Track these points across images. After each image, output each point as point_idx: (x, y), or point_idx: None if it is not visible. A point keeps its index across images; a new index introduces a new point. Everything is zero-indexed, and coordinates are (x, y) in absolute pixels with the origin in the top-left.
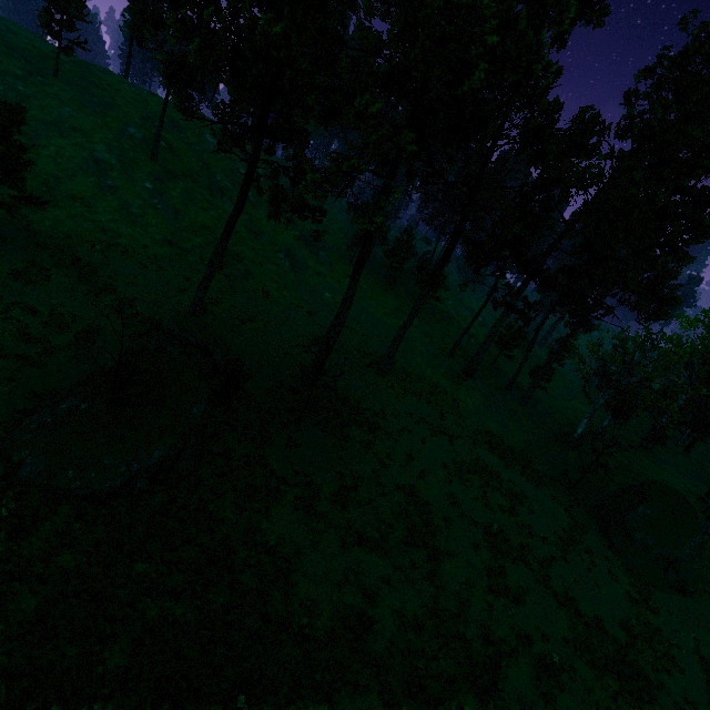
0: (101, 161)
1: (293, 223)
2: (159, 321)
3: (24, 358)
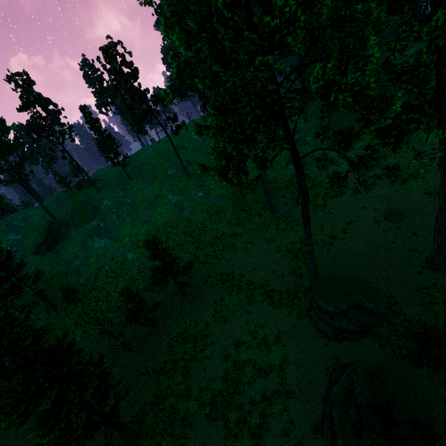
0: (176, 203)
1: (376, 186)
2: (293, 290)
3: (278, 394)
